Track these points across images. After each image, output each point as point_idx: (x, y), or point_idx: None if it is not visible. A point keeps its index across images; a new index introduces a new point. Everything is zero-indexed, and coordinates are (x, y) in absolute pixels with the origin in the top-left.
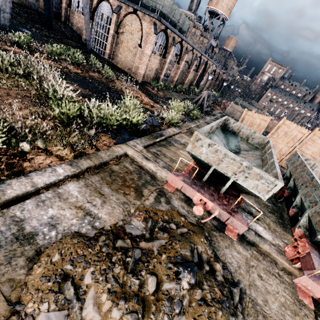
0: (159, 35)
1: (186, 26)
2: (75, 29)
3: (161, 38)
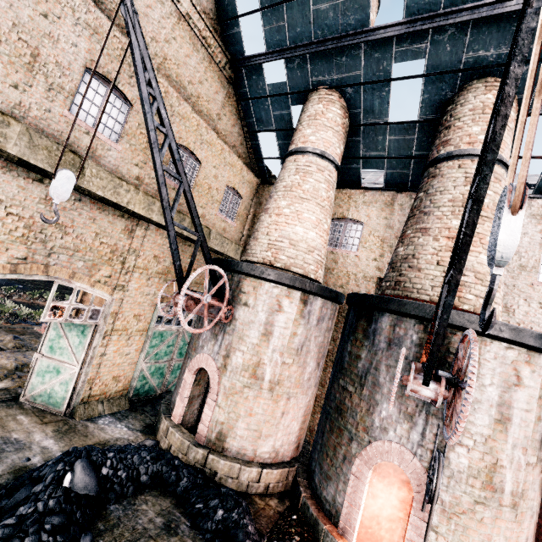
0: None
1: None
2: None
3: None
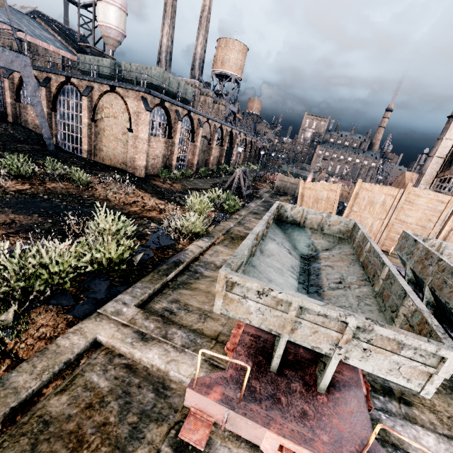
0: (155, 112)
1: (190, 95)
2: (31, 127)
3: (159, 115)
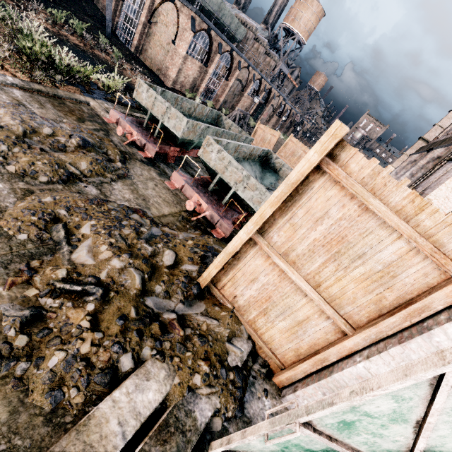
0: (200, 36)
1: (240, 35)
2: (100, 8)
3: (203, 40)
